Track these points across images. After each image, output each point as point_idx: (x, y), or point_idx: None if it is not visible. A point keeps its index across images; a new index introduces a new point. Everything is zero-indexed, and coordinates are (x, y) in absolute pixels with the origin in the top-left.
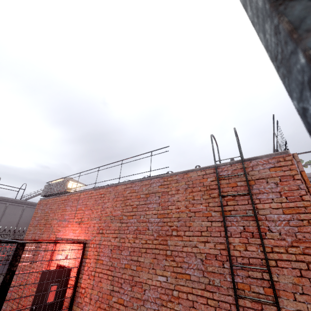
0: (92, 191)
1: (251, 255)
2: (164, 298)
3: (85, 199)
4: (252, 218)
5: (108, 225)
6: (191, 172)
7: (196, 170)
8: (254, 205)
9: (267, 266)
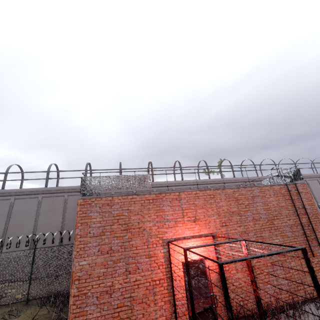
0: (197, 192)
1: (304, 221)
2: (280, 248)
3: (191, 199)
4: (301, 208)
5: (229, 219)
6: (274, 186)
7: (275, 185)
8: (303, 203)
9: (311, 224)
